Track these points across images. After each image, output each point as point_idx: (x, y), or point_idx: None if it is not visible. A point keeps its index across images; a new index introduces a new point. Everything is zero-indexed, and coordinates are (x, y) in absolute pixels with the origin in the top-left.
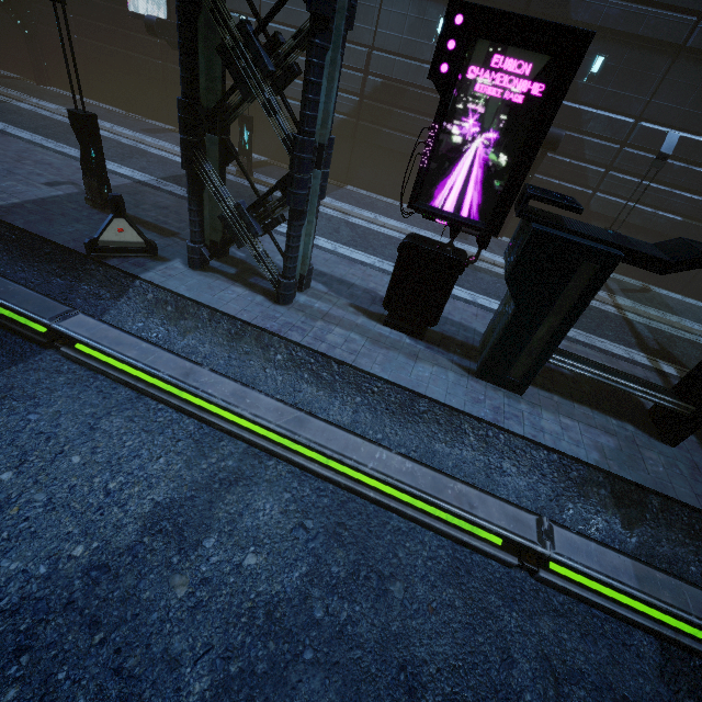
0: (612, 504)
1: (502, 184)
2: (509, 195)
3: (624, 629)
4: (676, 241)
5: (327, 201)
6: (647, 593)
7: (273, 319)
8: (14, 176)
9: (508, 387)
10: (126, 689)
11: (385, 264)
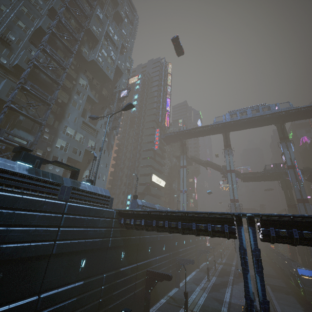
0: None
1: None
2: None
3: None
4: None
5: None
6: None
7: None
8: None
9: None
10: None
11: None
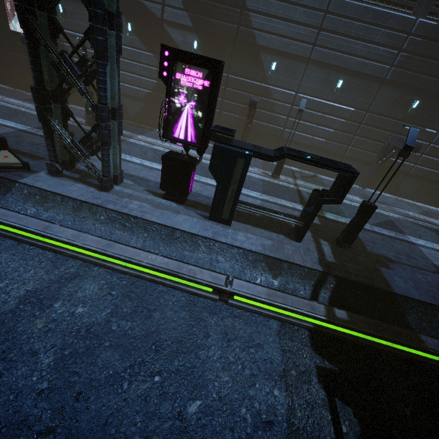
0: (268, 269)
1: (202, 125)
2: (206, 130)
3: (266, 319)
4: (280, 148)
5: (142, 138)
6: (271, 300)
7: (99, 199)
8: None
9: (223, 223)
10: (8, 365)
11: None
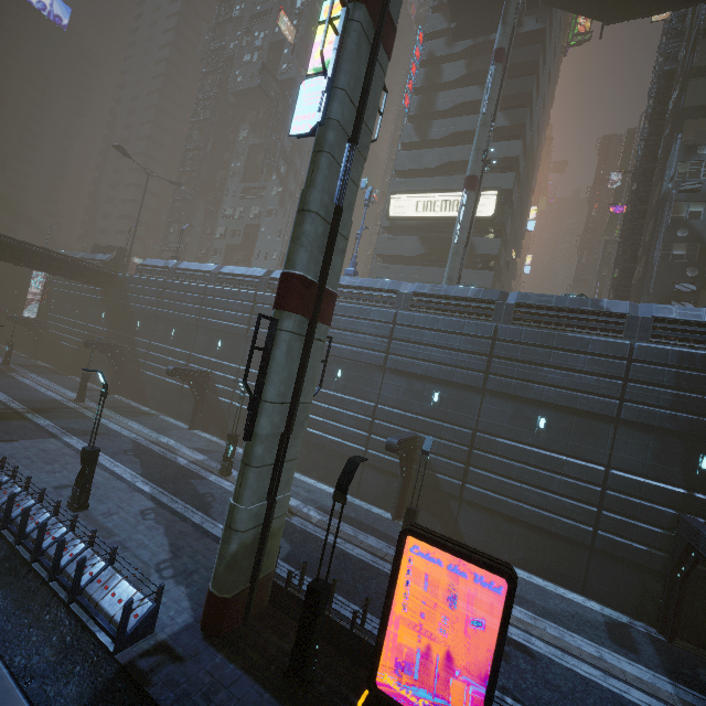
0: None
1: None
2: None
3: None
4: None
5: (30, 374)
6: None
7: None
8: None
9: None
10: None
11: None
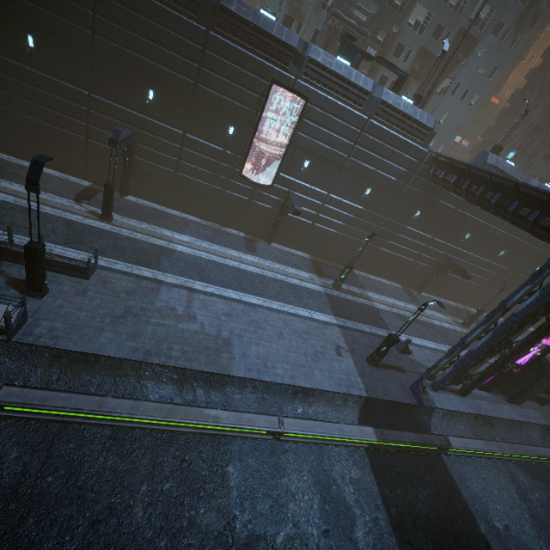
0: (549, 433)
1: (535, 358)
2: (536, 361)
3: None
4: None
5: (372, 295)
6: None
7: (472, 407)
8: (325, 355)
9: (517, 404)
10: None
11: (438, 346)
